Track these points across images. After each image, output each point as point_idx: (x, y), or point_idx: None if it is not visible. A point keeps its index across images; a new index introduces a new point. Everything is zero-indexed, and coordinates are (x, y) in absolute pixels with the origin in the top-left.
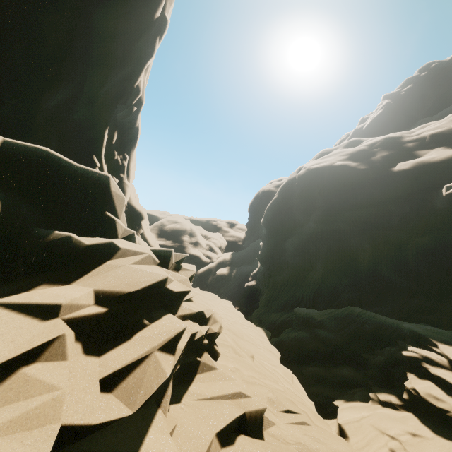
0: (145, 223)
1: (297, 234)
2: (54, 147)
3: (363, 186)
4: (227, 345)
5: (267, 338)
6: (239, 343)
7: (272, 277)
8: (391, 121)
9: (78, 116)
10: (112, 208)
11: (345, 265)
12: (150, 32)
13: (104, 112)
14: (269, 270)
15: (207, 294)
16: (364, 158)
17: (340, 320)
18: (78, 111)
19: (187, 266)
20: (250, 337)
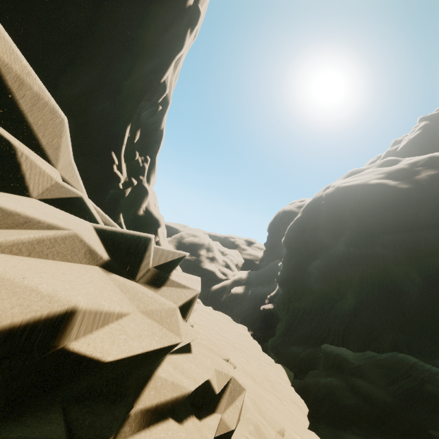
0: (161, 231)
1: (323, 257)
2: (72, 139)
3: (406, 206)
4: (247, 417)
5: (289, 381)
6: (262, 408)
7: (292, 302)
8: (431, 143)
9: (99, 108)
10: (19, 124)
11: (385, 298)
12: (181, 22)
13: (128, 107)
14: (289, 294)
15: (219, 315)
16: (404, 177)
17: (385, 369)
18: (99, 102)
19: (183, 278)
20: (269, 380)
